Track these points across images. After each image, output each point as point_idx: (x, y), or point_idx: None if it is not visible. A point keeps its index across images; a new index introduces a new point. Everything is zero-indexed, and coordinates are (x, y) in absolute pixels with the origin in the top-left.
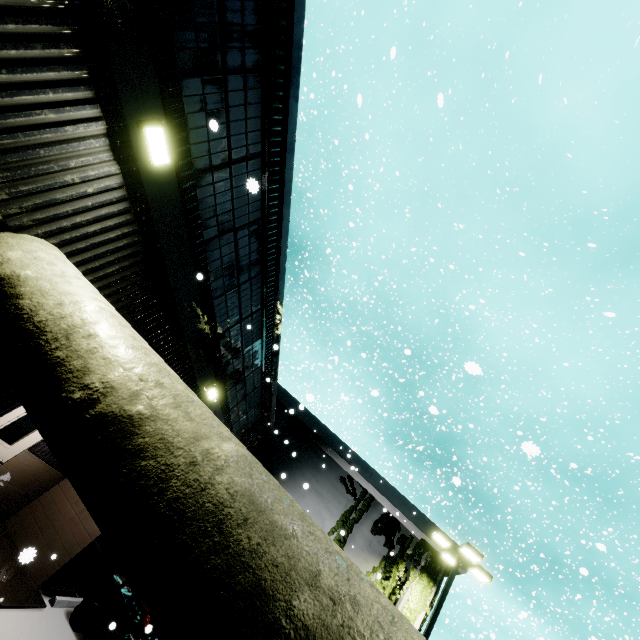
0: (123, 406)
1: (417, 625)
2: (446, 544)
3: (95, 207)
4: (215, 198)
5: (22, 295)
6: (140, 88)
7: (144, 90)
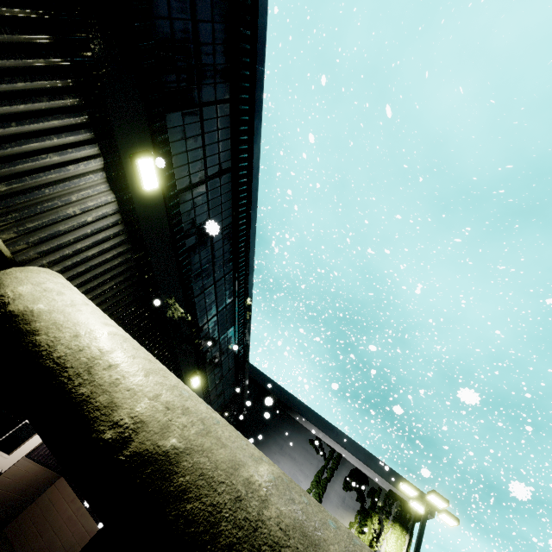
0: (156, 442)
1: None
2: (413, 493)
3: (94, 233)
4: (194, 211)
5: (38, 331)
6: (132, 126)
7: (135, 127)
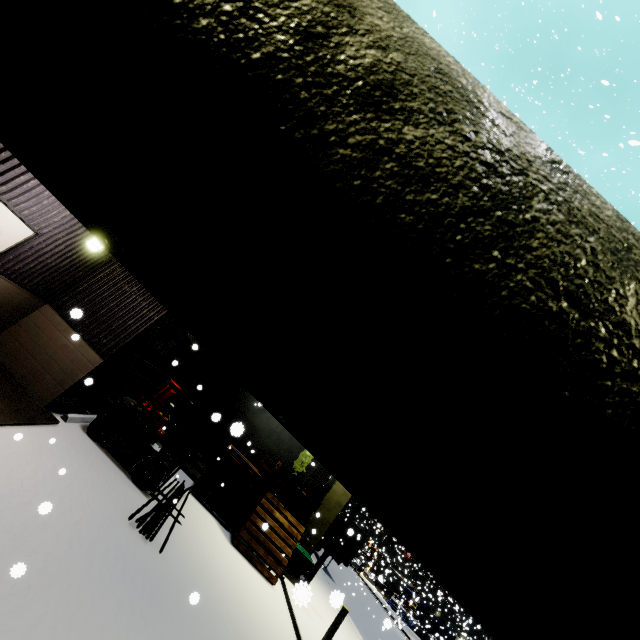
0: None
1: None
2: None
3: None
4: None
5: None
6: None
7: None
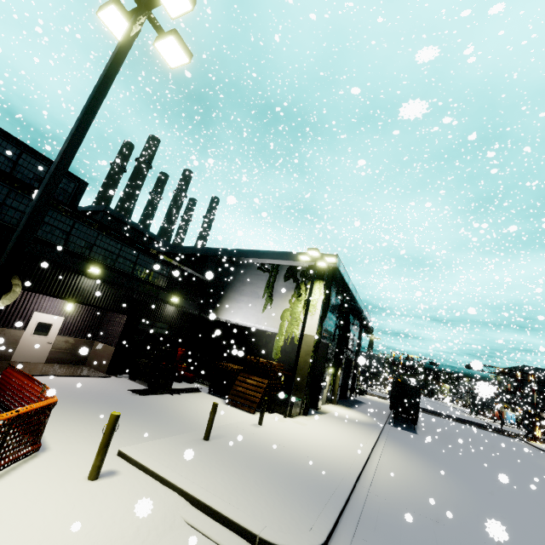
0: None
1: (320, 305)
2: (307, 258)
3: None
4: None
5: None
6: None
7: None
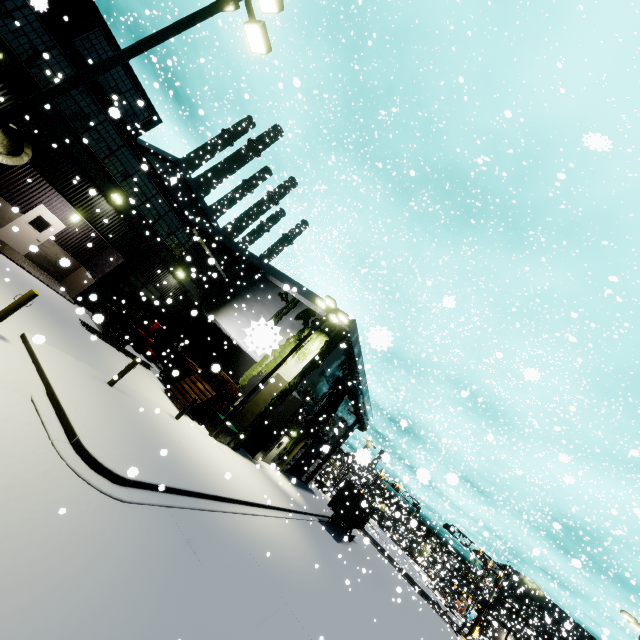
0: None
1: (311, 357)
2: (324, 305)
3: None
4: (44, 74)
5: None
6: None
7: None
